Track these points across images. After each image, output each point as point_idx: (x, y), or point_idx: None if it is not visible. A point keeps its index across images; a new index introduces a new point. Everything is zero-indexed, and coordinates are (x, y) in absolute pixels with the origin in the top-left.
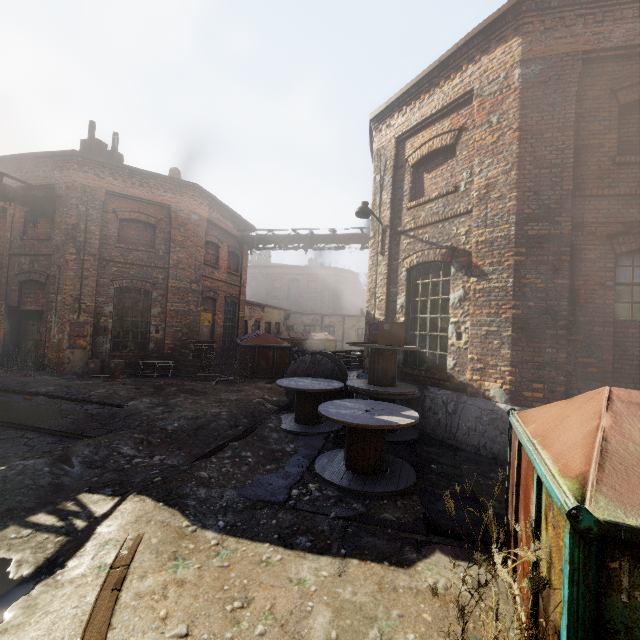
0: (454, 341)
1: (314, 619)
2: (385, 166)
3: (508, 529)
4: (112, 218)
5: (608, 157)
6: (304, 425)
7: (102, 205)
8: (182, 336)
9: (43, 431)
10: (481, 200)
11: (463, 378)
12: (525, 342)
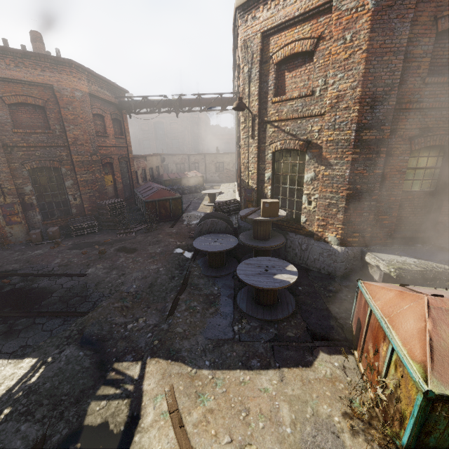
0: (306, 206)
1: (282, 411)
2: (252, 59)
3: (353, 335)
4: None
5: (421, 77)
6: (216, 268)
7: None
8: (96, 199)
9: (46, 315)
10: (332, 108)
11: (311, 229)
12: (352, 210)
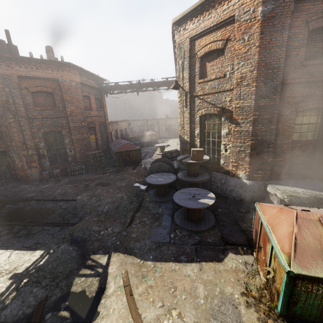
0: (224, 152)
1: (199, 289)
2: (184, 55)
3: (253, 241)
4: (26, 92)
5: (300, 61)
6: (161, 196)
7: (17, 85)
8: (84, 151)
9: (50, 224)
10: (238, 85)
11: (228, 168)
12: (255, 155)
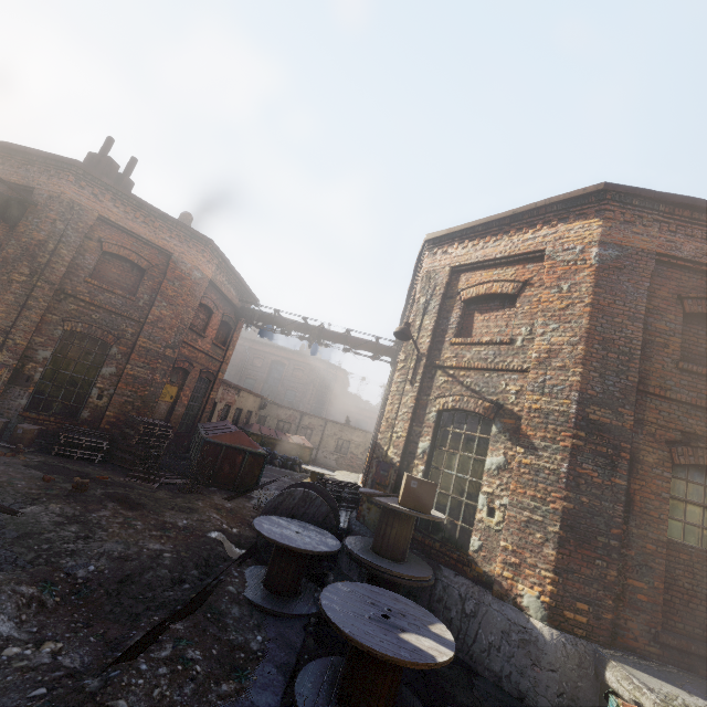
0: (484, 516)
1: None
2: (433, 290)
3: None
4: (94, 247)
5: (671, 359)
6: (276, 595)
7: (87, 229)
8: (132, 410)
9: None
10: (540, 363)
11: (489, 568)
12: (573, 545)
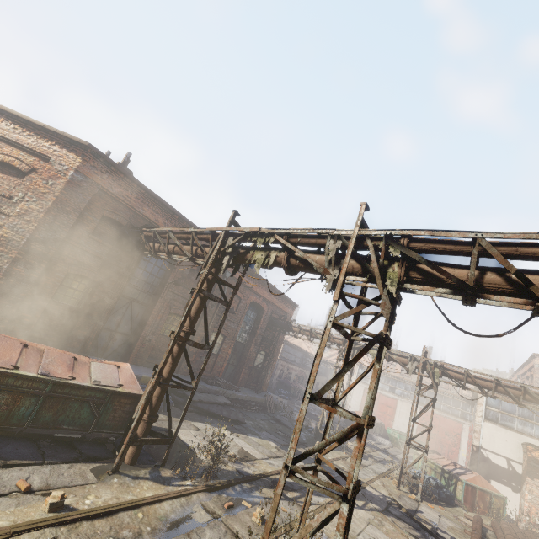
0: None
1: None
2: None
3: None
4: None
5: (88, 232)
6: None
7: None
8: None
9: None
10: (19, 215)
11: None
12: None
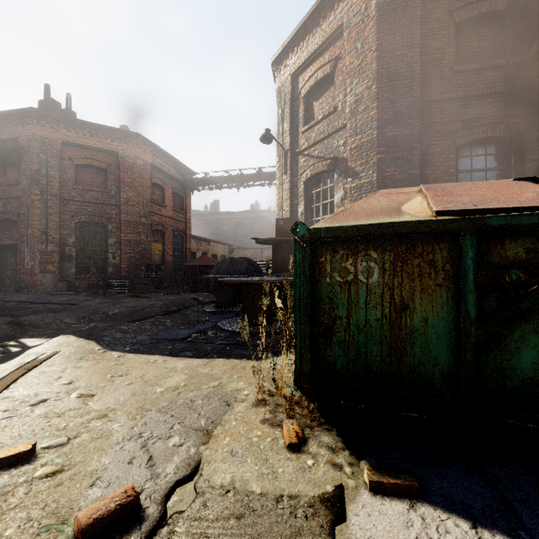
0: None
1: (172, 379)
2: (284, 100)
3: None
4: (69, 164)
5: (448, 68)
6: (222, 308)
7: (59, 153)
8: (136, 261)
9: (6, 315)
10: (352, 114)
11: None
12: None
